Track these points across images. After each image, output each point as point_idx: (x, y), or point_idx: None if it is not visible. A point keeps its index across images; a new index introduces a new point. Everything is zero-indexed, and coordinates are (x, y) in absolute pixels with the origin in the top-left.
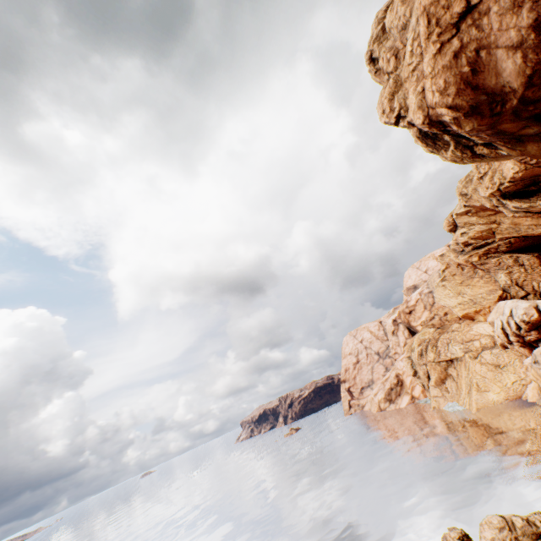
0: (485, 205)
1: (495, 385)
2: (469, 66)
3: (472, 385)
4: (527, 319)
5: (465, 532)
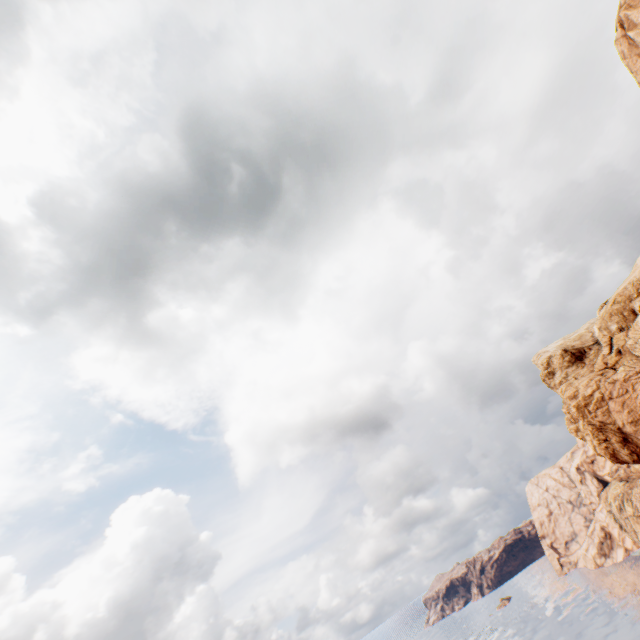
0: None
1: None
2: (611, 451)
3: None
4: None
5: None
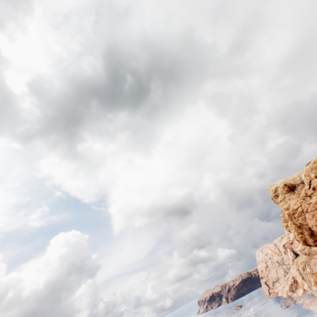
0: None
1: None
2: (304, 239)
3: None
4: None
5: None
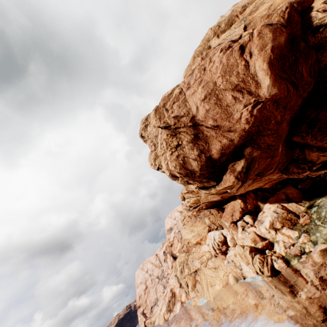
0: (194, 190)
1: (217, 280)
2: (182, 161)
3: (208, 283)
4: (220, 240)
5: None
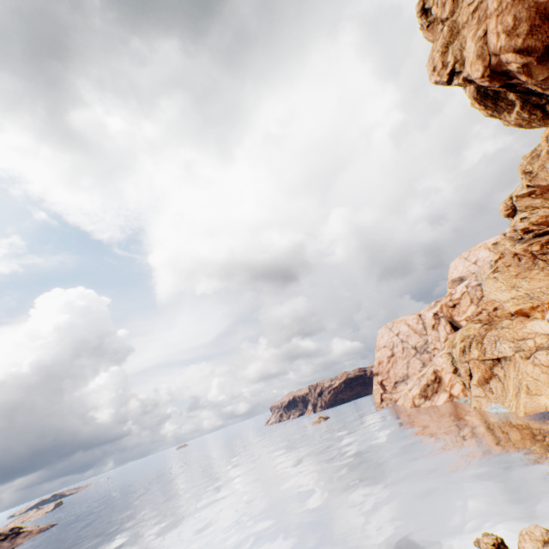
0: None
1: None
2: None
3: (522, 387)
4: None
5: (501, 539)
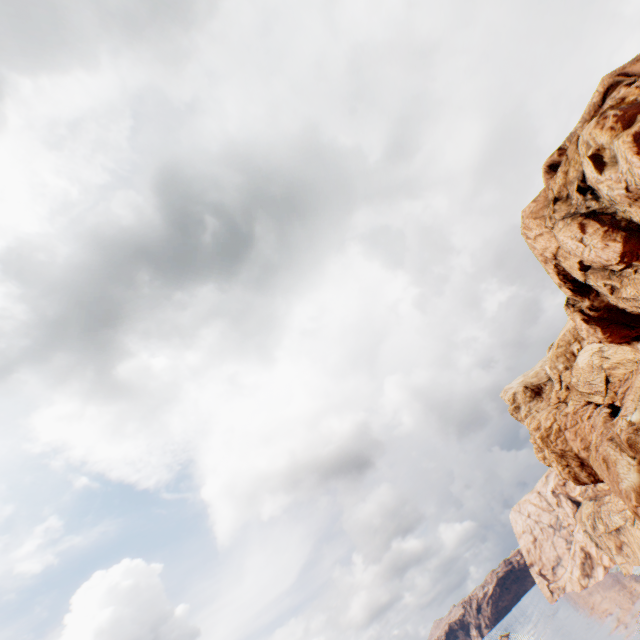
0: None
1: None
2: (573, 475)
3: None
4: None
5: None
